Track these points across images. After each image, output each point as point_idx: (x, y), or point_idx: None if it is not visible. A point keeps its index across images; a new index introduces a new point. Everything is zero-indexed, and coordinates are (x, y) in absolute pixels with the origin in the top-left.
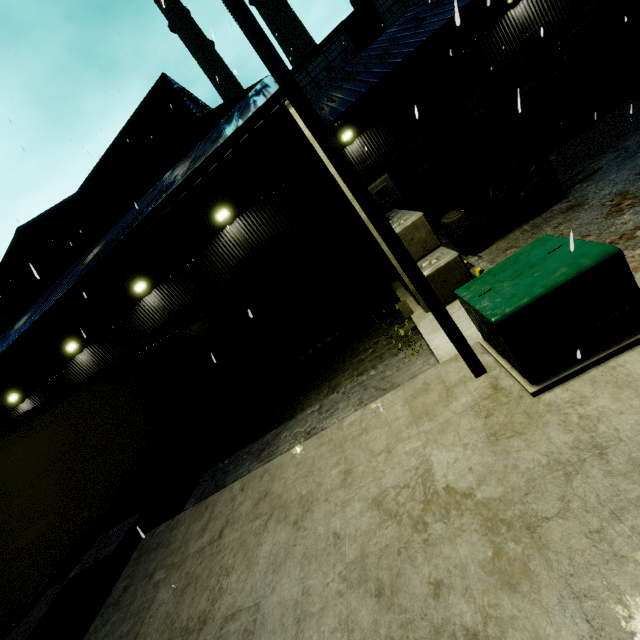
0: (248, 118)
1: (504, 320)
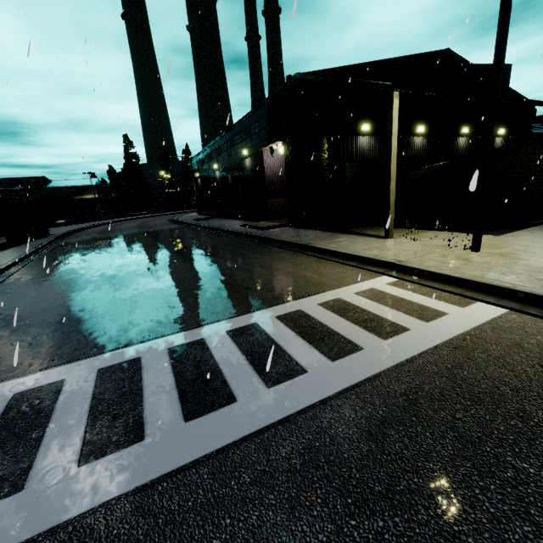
0: None
1: None
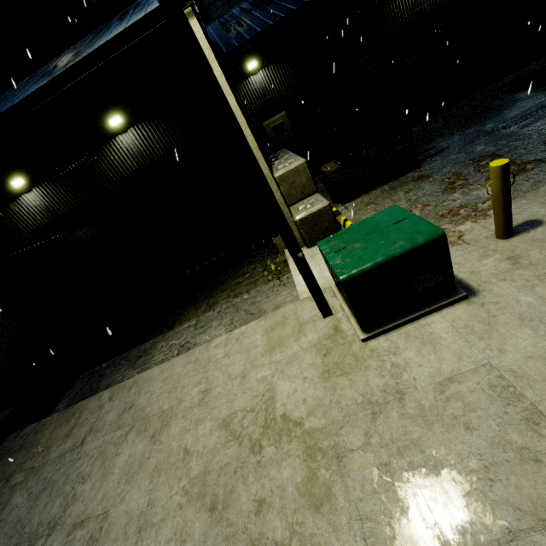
0: (136, 21)
1: (349, 280)
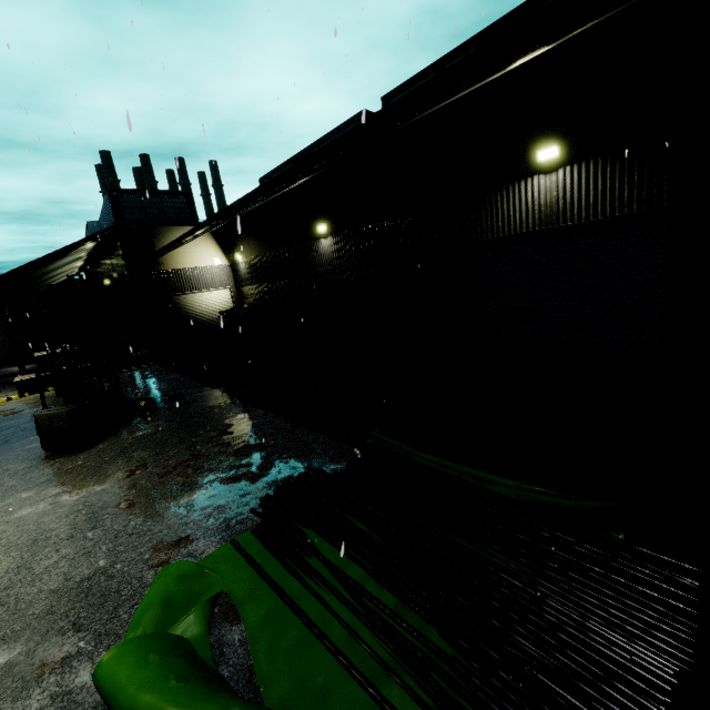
0: None
1: None
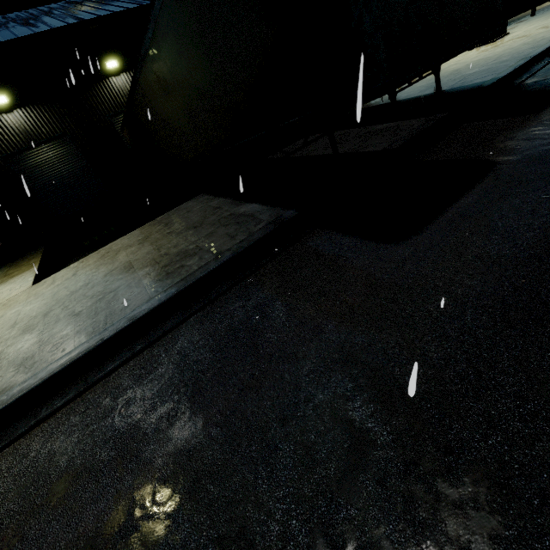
0: None
1: None
